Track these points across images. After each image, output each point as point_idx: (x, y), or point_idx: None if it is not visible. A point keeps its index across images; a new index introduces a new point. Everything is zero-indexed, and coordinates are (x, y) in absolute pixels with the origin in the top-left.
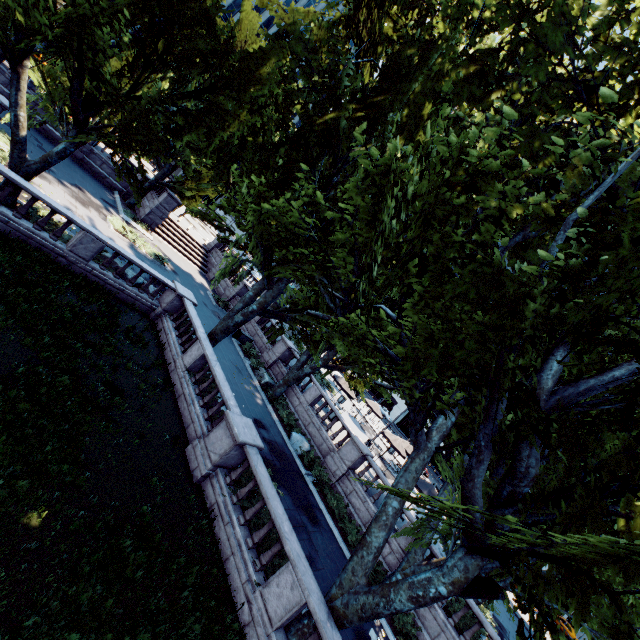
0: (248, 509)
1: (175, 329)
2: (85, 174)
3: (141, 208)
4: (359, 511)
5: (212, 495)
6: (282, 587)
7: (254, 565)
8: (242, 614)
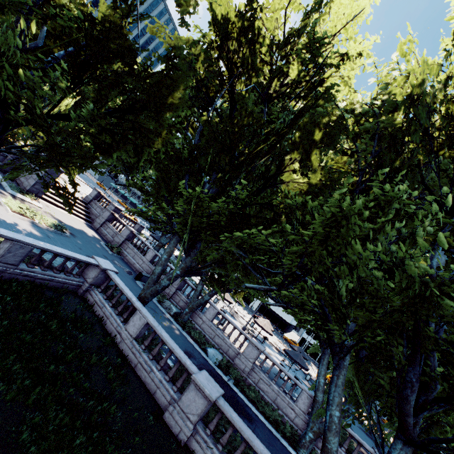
0: (234, 452)
1: (106, 300)
2: None
3: (22, 178)
4: (268, 393)
5: (200, 450)
6: None
7: None
8: None
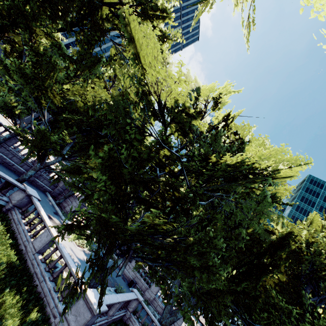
0: None
1: None
2: (37, 192)
3: (63, 202)
4: None
5: None
6: None
7: None
8: None
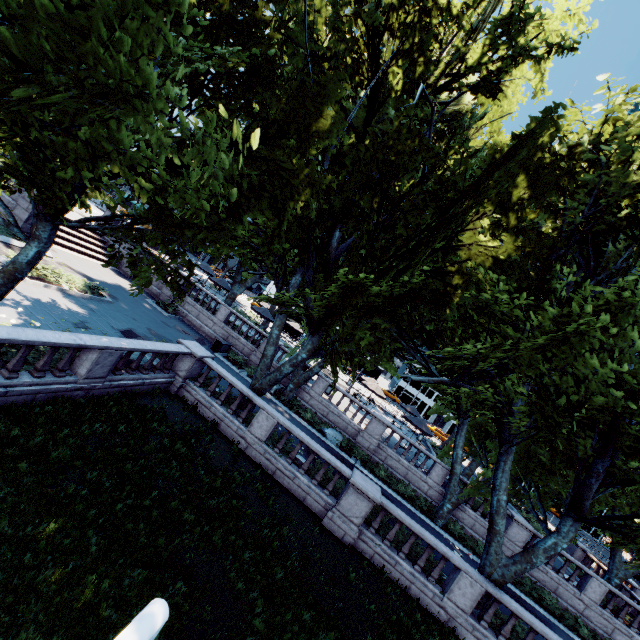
0: (403, 546)
1: (210, 396)
2: None
3: None
4: (397, 469)
5: (368, 549)
6: (463, 588)
7: (430, 582)
8: (440, 617)
